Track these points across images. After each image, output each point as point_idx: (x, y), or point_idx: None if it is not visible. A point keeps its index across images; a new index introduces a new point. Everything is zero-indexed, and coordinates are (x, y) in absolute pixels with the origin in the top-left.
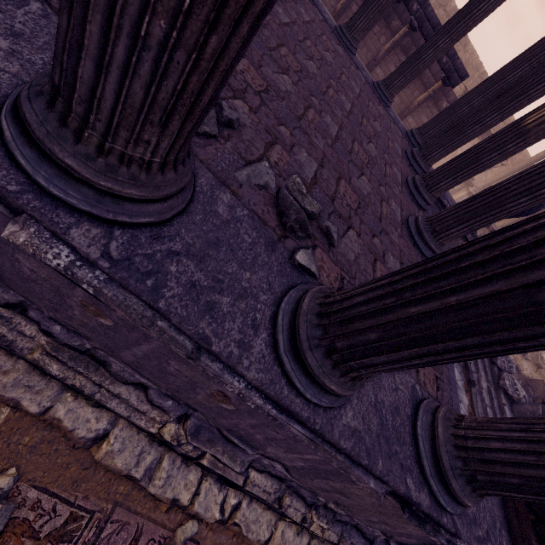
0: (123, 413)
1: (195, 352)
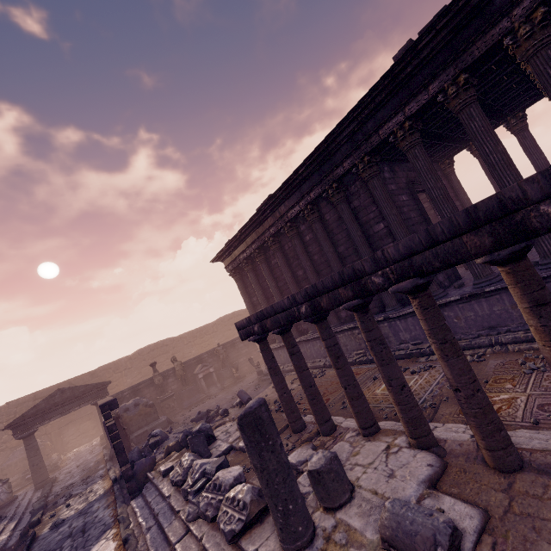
0: None
1: None
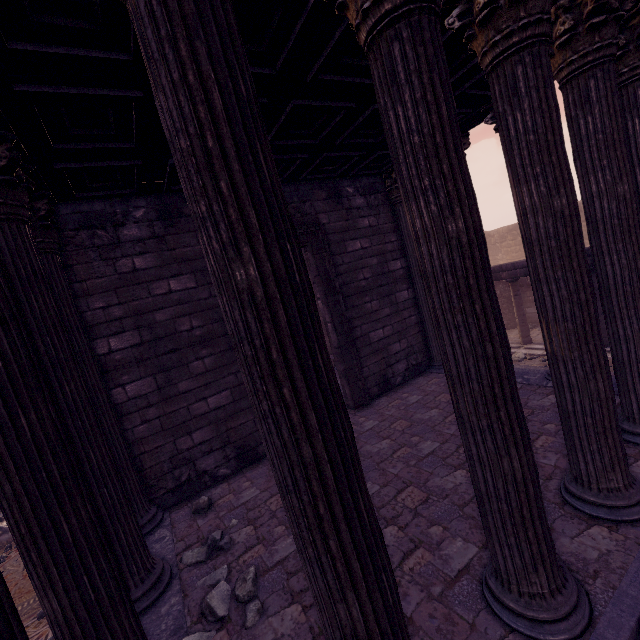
0: None
1: None
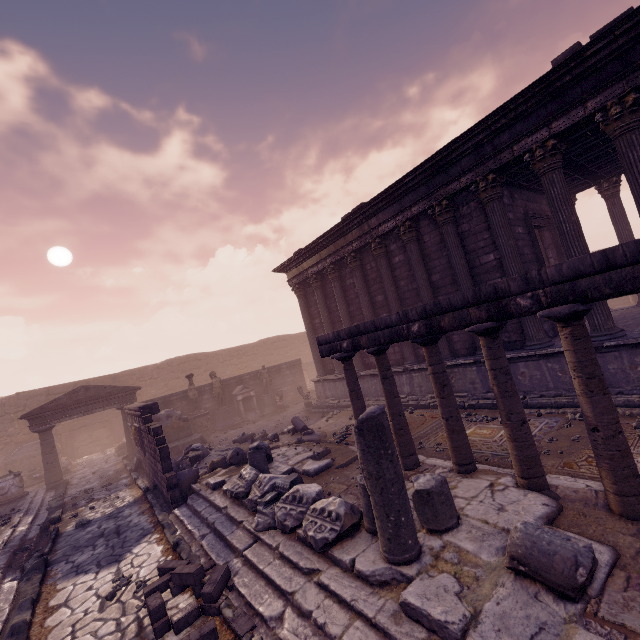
0: None
1: None
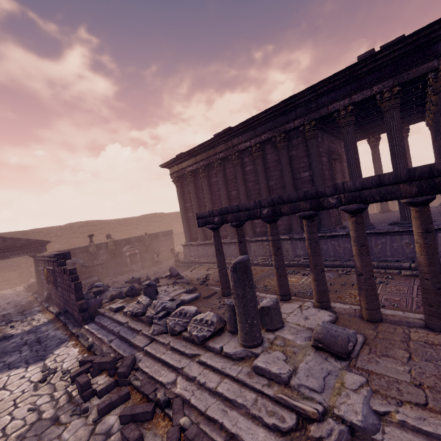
0: (398, 264)
1: (387, 230)
